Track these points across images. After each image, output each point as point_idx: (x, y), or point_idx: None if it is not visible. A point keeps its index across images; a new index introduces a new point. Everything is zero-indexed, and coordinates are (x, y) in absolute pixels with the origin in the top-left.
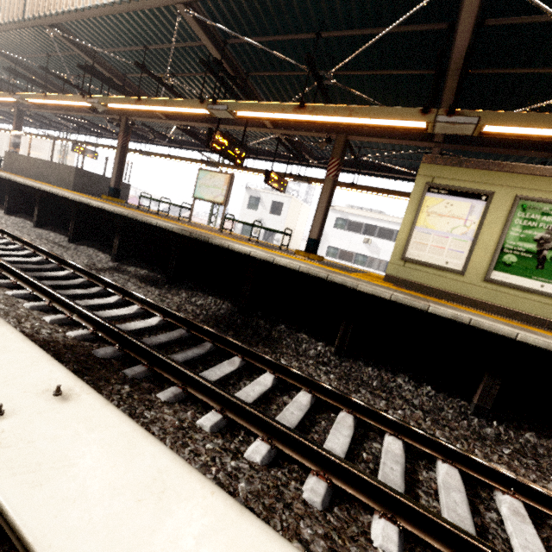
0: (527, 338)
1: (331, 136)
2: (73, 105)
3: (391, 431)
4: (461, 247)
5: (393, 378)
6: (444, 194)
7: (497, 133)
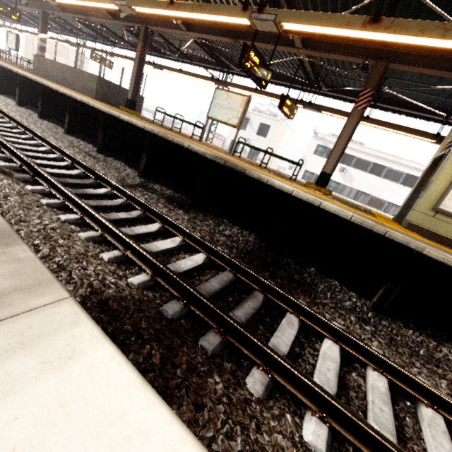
0: None
1: (368, 62)
2: (99, 7)
3: None
4: None
5: (437, 346)
6: None
7: None
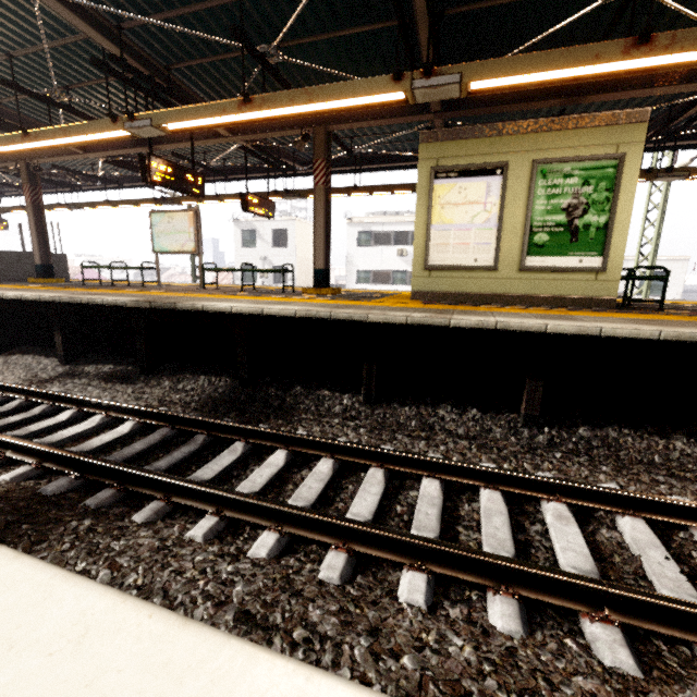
0: (557, 328)
1: (308, 131)
2: None
3: (427, 473)
4: (486, 238)
5: (434, 411)
6: (454, 177)
7: (487, 88)
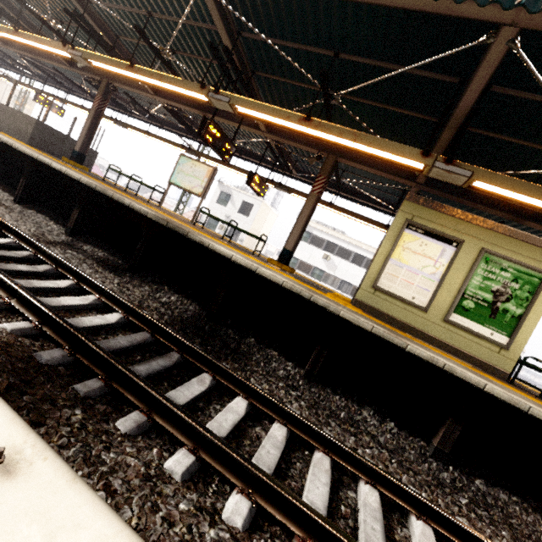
0: (494, 390)
1: (322, 154)
2: (49, 51)
3: (366, 478)
4: (428, 286)
5: (359, 410)
6: (421, 233)
7: (483, 189)
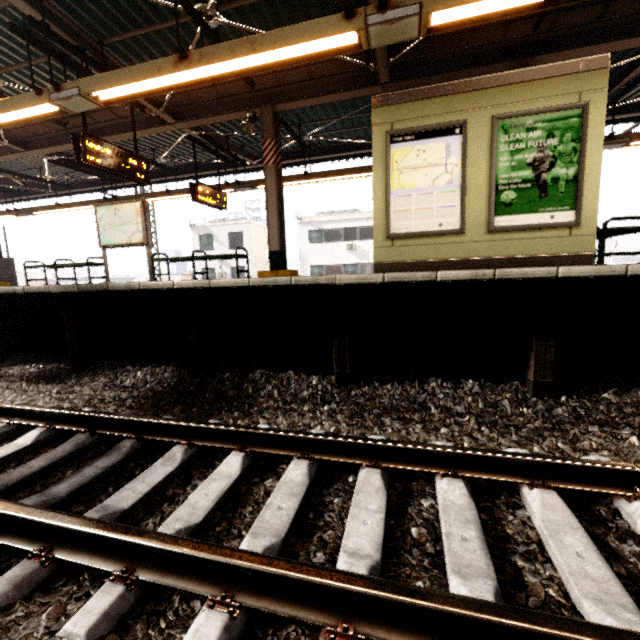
0: (571, 270)
1: (255, 113)
2: None
3: (441, 470)
4: (450, 201)
5: (422, 387)
6: (411, 140)
7: (448, 25)
